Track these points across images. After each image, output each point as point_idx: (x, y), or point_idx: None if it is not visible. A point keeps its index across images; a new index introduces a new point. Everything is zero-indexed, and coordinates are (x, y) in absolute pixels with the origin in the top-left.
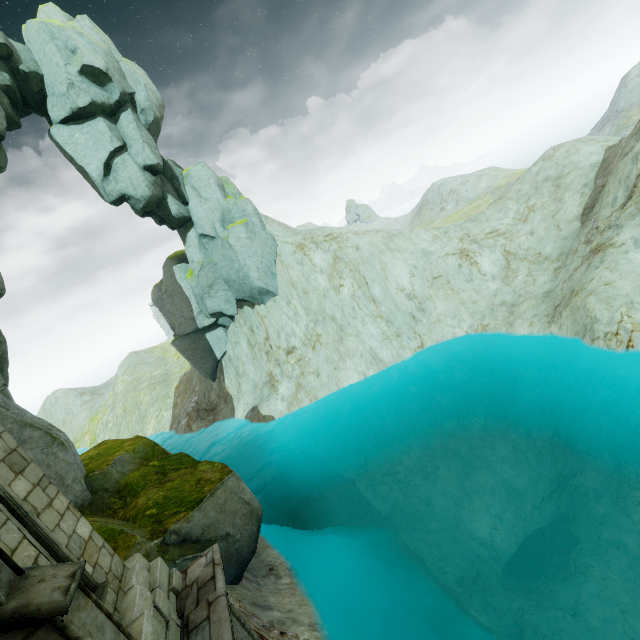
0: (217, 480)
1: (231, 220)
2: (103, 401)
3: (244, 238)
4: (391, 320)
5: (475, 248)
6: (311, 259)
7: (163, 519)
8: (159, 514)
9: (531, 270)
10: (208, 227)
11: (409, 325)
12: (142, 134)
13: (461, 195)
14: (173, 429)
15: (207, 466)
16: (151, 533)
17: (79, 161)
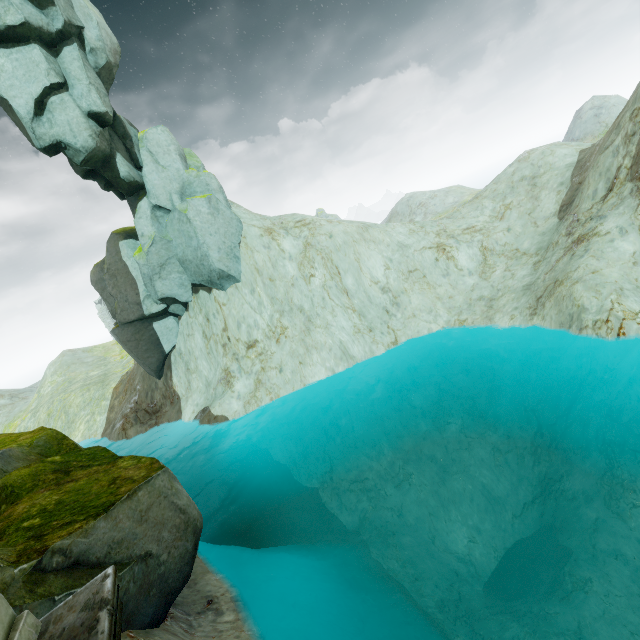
0: (141, 478)
1: (192, 194)
2: (24, 405)
3: (205, 213)
4: (364, 313)
5: (452, 243)
6: (280, 244)
7: (46, 532)
8: (42, 526)
9: (509, 265)
10: (164, 198)
11: (382, 319)
12: (89, 75)
13: (429, 208)
14: (106, 435)
15: (130, 462)
16: (20, 554)
17: (2, 92)
